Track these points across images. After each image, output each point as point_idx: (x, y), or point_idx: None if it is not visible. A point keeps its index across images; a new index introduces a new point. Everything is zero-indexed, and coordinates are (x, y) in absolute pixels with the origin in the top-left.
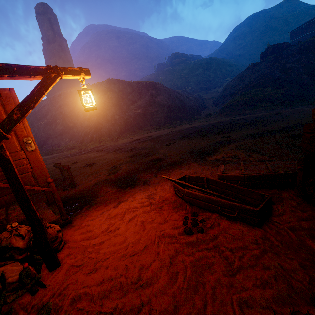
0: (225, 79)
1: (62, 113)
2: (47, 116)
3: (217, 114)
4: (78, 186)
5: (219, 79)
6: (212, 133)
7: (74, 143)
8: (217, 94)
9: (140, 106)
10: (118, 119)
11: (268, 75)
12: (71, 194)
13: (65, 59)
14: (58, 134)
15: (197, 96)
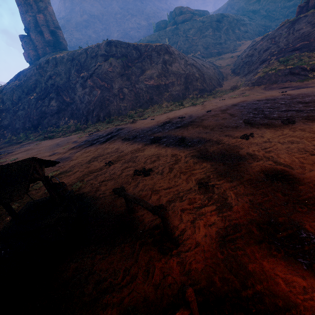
0: (239, 42)
1: (54, 86)
2: (35, 89)
3: (251, 87)
4: (185, 243)
5: (232, 42)
6: (299, 119)
7: (76, 124)
8: (232, 60)
9: (151, 76)
10: (128, 93)
11: (314, 35)
12: (199, 278)
13: (46, 13)
14: (54, 112)
15: (210, 63)
